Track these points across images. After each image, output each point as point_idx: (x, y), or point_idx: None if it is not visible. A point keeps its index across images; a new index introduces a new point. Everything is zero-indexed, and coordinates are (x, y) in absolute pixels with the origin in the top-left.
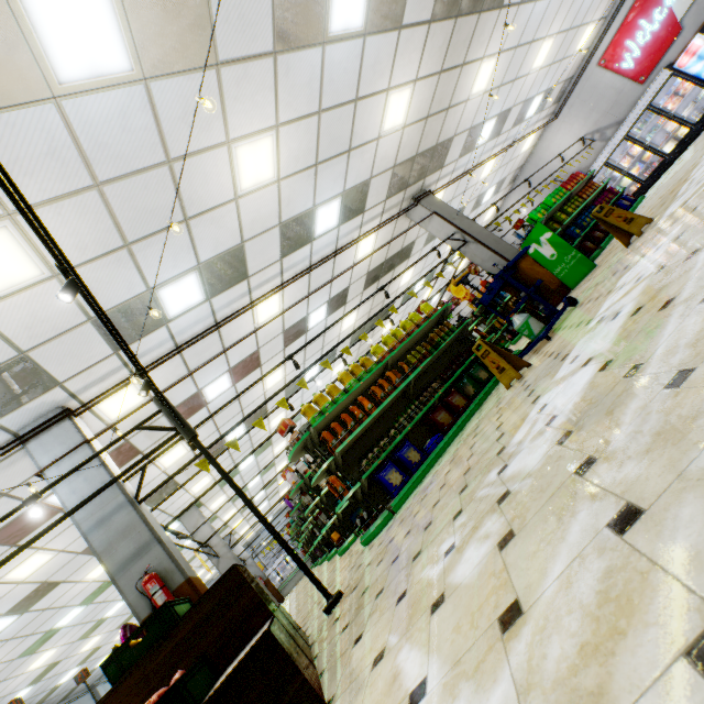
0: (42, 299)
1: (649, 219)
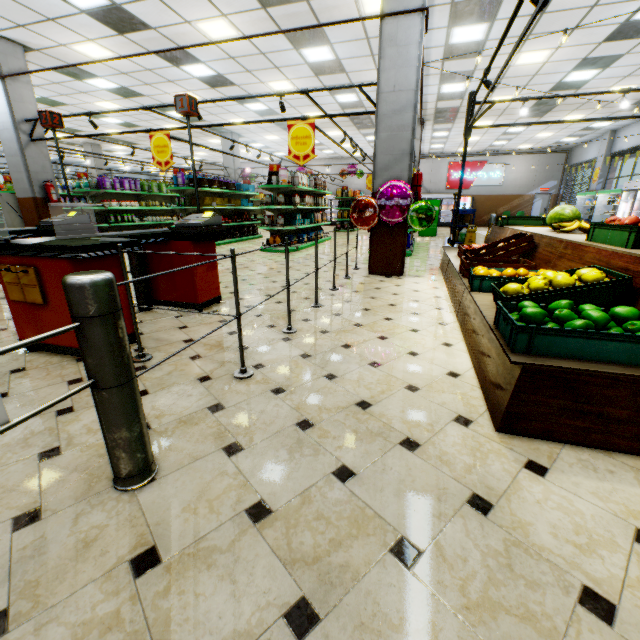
0: None
1: None
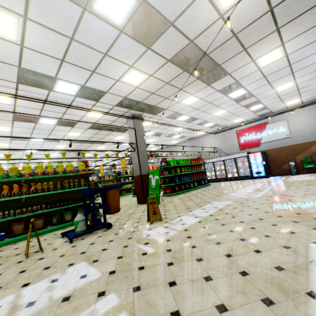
0: None
1: (161, 219)
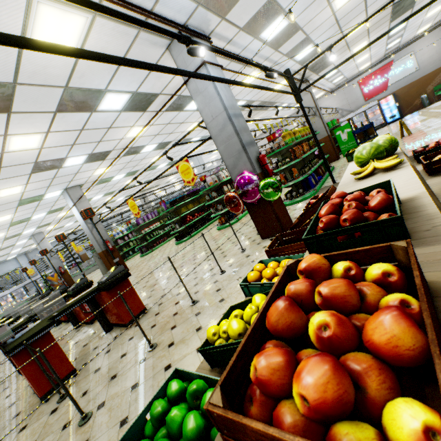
0: None
1: (411, 133)
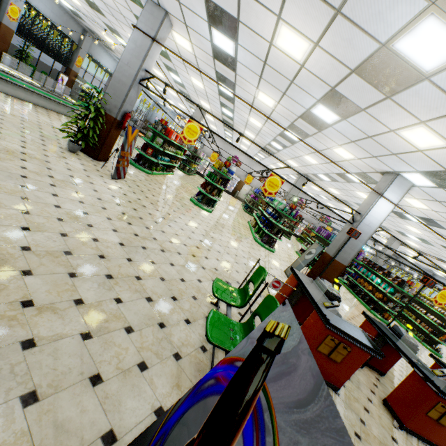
0: None
1: None
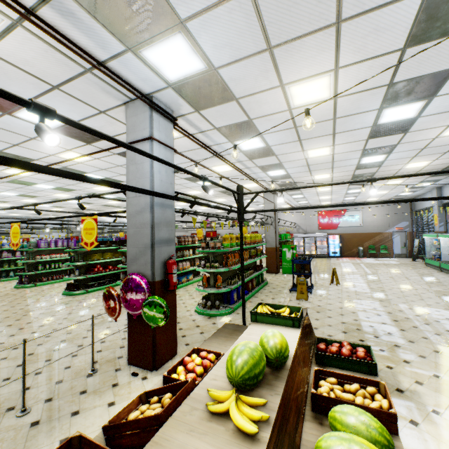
0: (276, 105)
1: (339, 283)
